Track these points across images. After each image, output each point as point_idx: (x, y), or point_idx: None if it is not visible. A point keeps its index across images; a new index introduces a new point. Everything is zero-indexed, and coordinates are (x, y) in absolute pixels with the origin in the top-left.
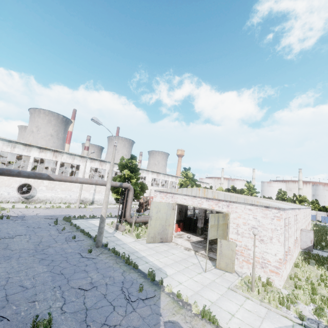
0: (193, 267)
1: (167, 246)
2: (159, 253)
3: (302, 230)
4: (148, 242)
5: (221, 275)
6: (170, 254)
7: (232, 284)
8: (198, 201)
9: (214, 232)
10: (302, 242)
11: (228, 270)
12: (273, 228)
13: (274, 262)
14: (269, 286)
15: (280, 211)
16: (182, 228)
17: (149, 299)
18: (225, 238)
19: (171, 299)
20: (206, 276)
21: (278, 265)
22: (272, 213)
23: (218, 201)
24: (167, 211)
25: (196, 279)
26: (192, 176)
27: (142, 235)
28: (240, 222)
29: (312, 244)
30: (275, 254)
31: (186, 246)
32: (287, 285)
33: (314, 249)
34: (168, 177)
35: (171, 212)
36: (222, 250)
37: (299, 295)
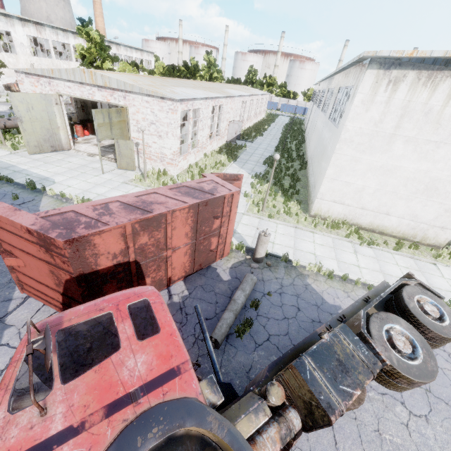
0: (92, 172)
1: (64, 155)
2: (49, 164)
3: (231, 122)
4: (33, 153)
5: (122, 174)
6: (66, 163)
7: (127, 179)
8: (87, 90)
9: (107, 132)
10: (229, 134)
11: (130, 169)
12: (168, 123)
13: (170, 155)
14: (165, 176)
15: (174, 103)
16: (93, 130)
17: (28, 203)
18: (127, 138)
19: (55, 199)
20: (103, 177)
21: (172, 158)
22: (167, 106)
23: (112, 90)
24: (47, 108)
25: (90, 181)
26: (100, 38)
27: (24, 145)
28: (139, 118)
29: (236, 136)
30: (171, 148)
31: (91, 152)
32: (183, 173)
33: (240, 140)
34: (66, 35)
35: (55, 110)
36: (121, 151)
37: (179, 177)
